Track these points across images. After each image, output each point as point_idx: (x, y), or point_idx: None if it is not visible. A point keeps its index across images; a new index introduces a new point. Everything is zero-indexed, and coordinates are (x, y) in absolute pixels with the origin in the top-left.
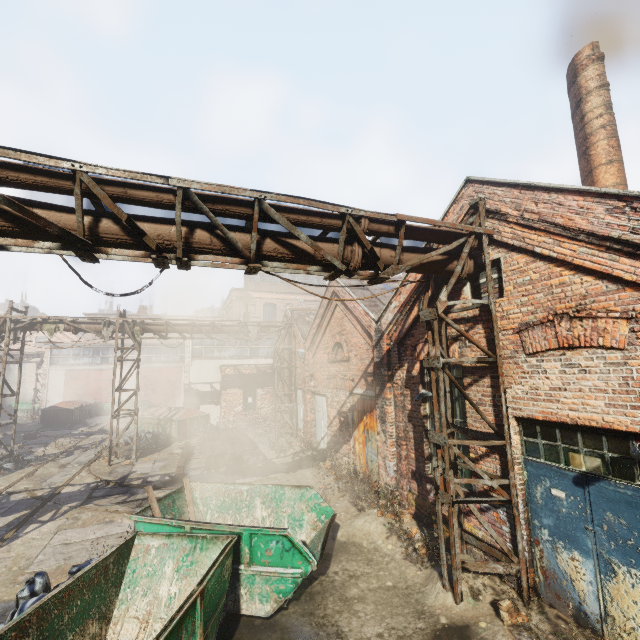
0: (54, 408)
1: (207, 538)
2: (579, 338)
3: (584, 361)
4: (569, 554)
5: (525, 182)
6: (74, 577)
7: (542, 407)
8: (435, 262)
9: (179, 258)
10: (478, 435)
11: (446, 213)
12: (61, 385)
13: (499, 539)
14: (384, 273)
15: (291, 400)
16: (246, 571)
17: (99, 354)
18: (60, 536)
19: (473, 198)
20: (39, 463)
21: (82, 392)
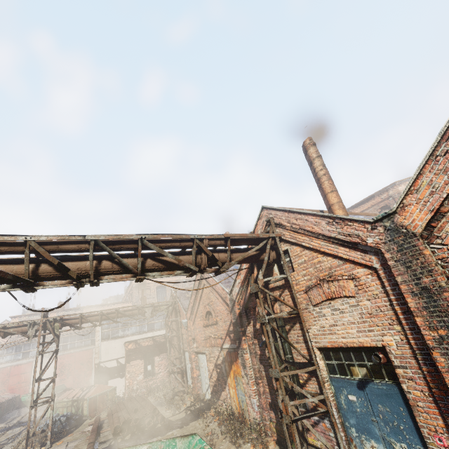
0: None
1: None
2: (334, 292)
3: (340, 306)
4: (370, 443)
5: (289, 209)
6: None
7: (329, 338)
8: (252, 256)
9: (91, 281)
10: (300, 365)
11: (256, 225)
12: None
13: (328, 444)
14: (222, 268)
15: (181, 361)
16: None
17: (21, 350)
18: None
19: (267, 217)
20: None
21: (2, 389)
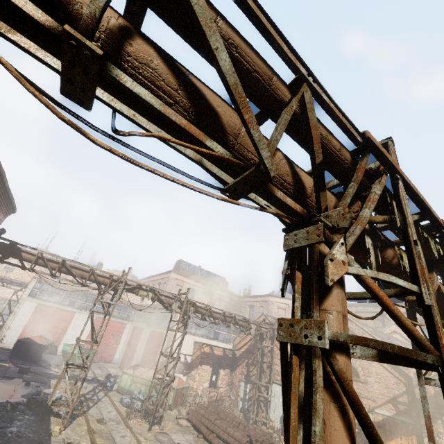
0: (29, 340)
1: None
2: None
3: None
4: None
5: None
6: None
7: None
8: None
9: None
10: None
11: None
12: (28, 316)
13: None
14: None
15: (259, 389)
16: None
17: (70, 296)
18: None
19: None
20: (79, 413)
21: (42, 327)
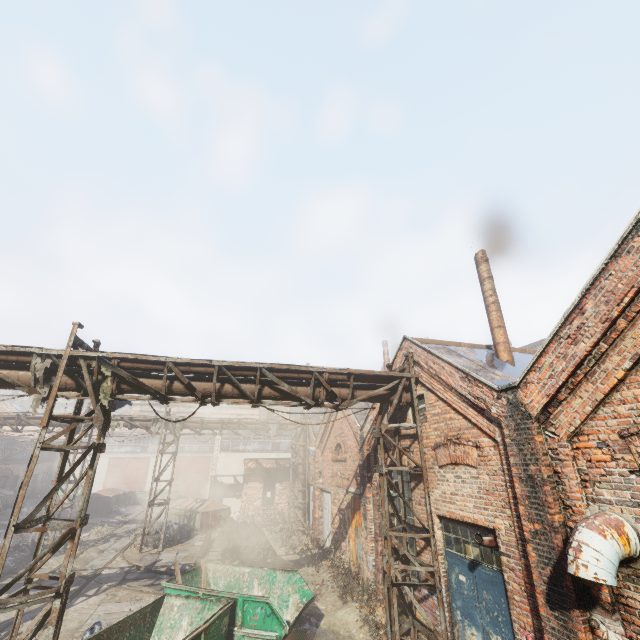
0: (95, 495)
1: (213, 601)
2: (459, 457)
3: (463, 474)
4: (470, 630)
5: (428, 349)
6: (127, 615)
7: (448, 507)
8: (380, 395)
9: (213, 402)
10: (417, 530)
11: (395, 356)
12: (104, 472)
13: (428, 619)
14: (341, 405)
15: (305, 496)
16: (238, 632)
17: (140, 443)
18: (103, 607)
19: (408, 350)
20: (82, 547)
21: (120, 480)
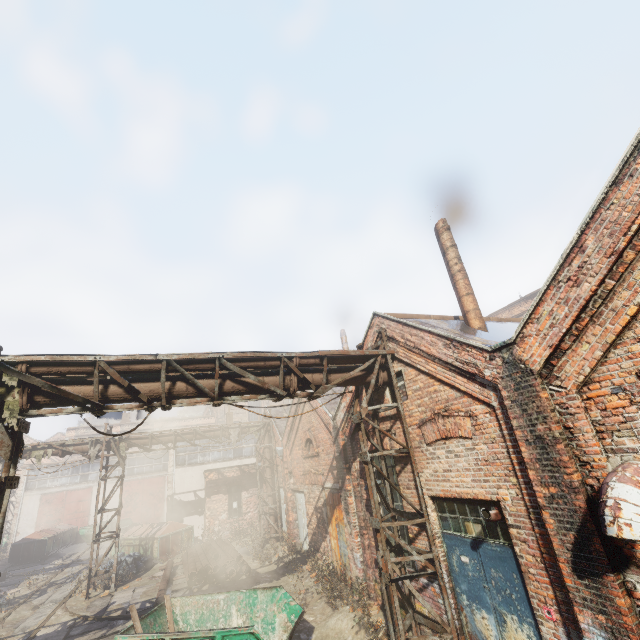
0: (26, 541)
1: None
2: (450, 431)
3: (455, 448)
4: (480, 614)
5: (403, 321)
6: None
7: (442, 486)
8: (356, 377)
9: (163, 405)
10: (409, 516)
11: (366, 335)
12: (35, 512)
13: (433, 611)
14: (316, 392)
15: (275, 500)
16: None
17: (79, 472)
18: None
19: (379, 326)
20: (10, 607)
21: (57, 518)
